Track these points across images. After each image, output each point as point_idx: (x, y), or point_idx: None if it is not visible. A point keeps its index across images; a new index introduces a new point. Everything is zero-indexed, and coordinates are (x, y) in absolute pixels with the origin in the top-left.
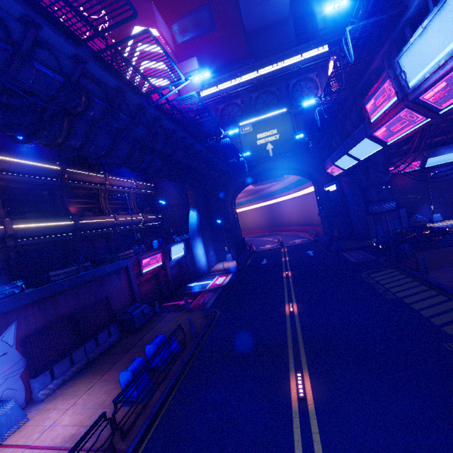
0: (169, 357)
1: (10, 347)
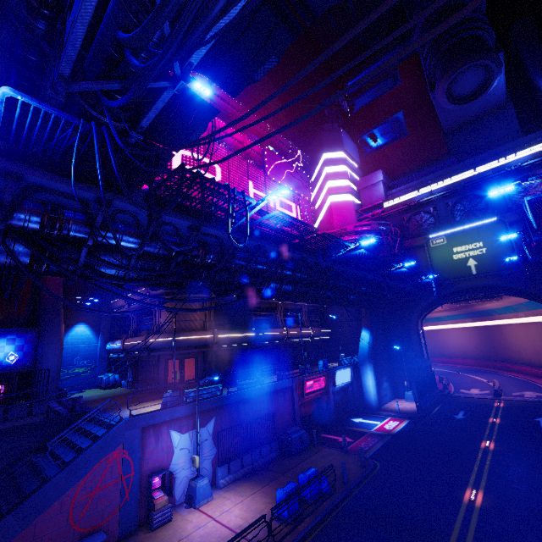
0: (318, 495)
1: (209, 436)
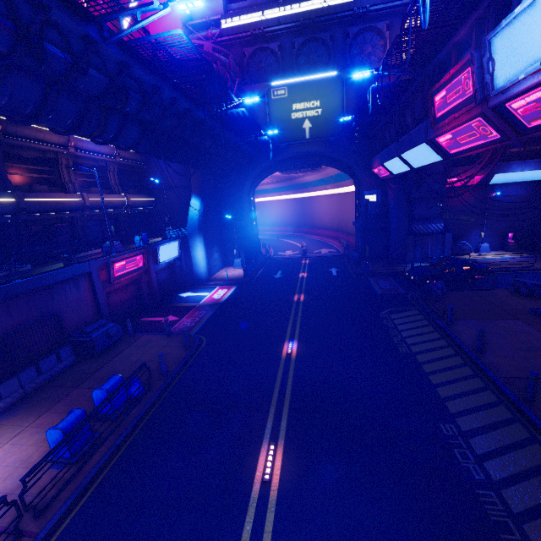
0: (126, 403)
1: None
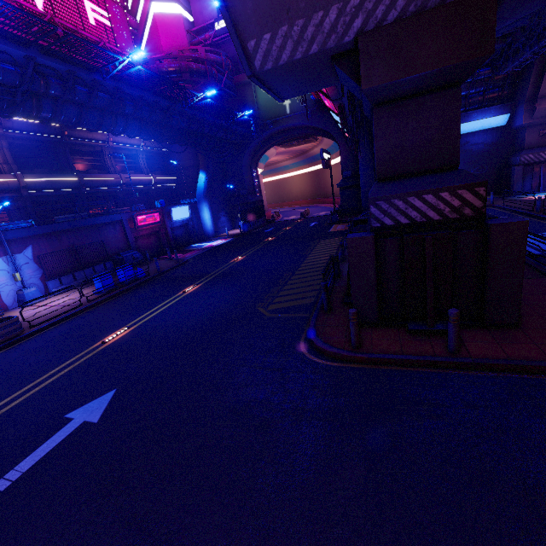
0: (134, 278)
1: (30, 260)
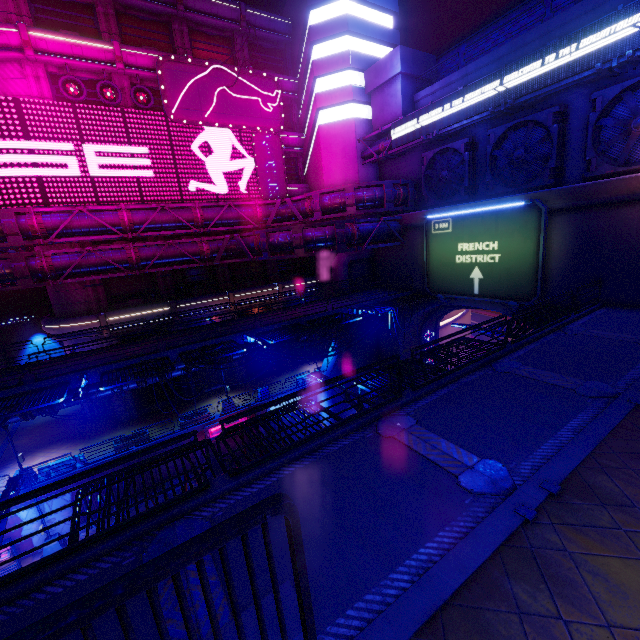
0: None
1: (68, 502)
